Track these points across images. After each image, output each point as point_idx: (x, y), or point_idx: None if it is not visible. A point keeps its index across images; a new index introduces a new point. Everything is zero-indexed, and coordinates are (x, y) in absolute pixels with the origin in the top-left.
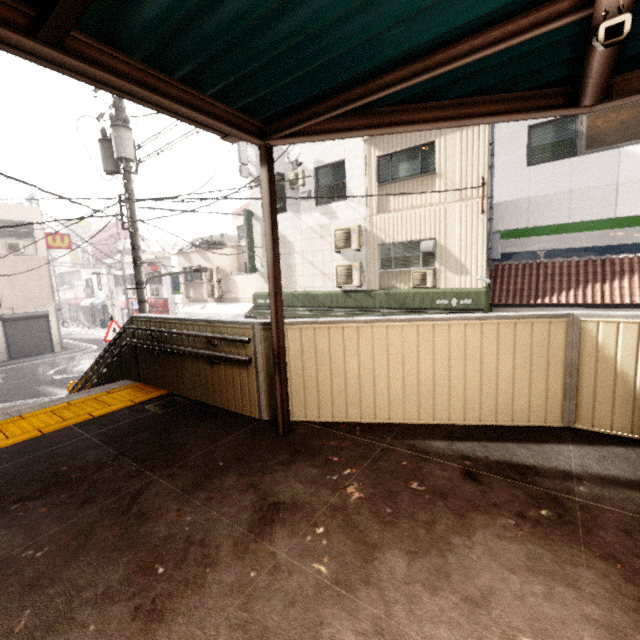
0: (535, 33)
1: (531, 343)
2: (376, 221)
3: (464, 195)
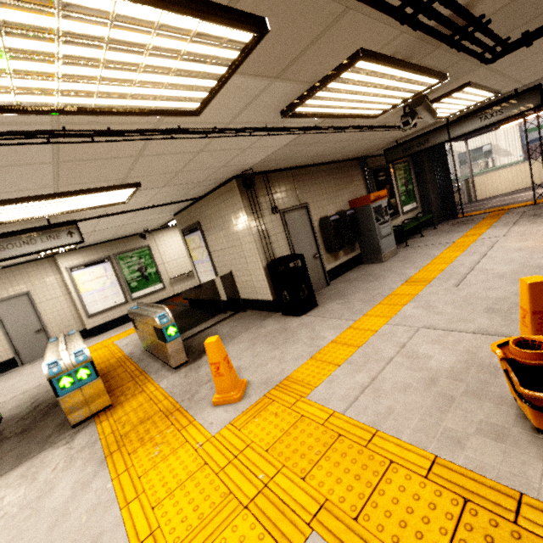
0: None
1: (538, 165)
2: (454, 144)
3: None
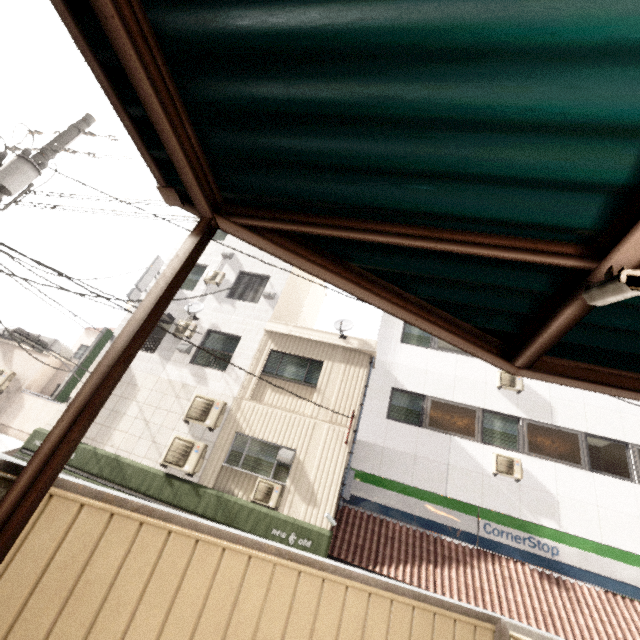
0: (542, 259)
1: None
2: (245, 406)
3: (335, 419)
